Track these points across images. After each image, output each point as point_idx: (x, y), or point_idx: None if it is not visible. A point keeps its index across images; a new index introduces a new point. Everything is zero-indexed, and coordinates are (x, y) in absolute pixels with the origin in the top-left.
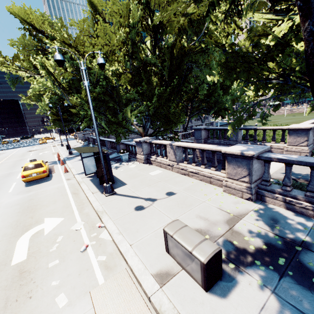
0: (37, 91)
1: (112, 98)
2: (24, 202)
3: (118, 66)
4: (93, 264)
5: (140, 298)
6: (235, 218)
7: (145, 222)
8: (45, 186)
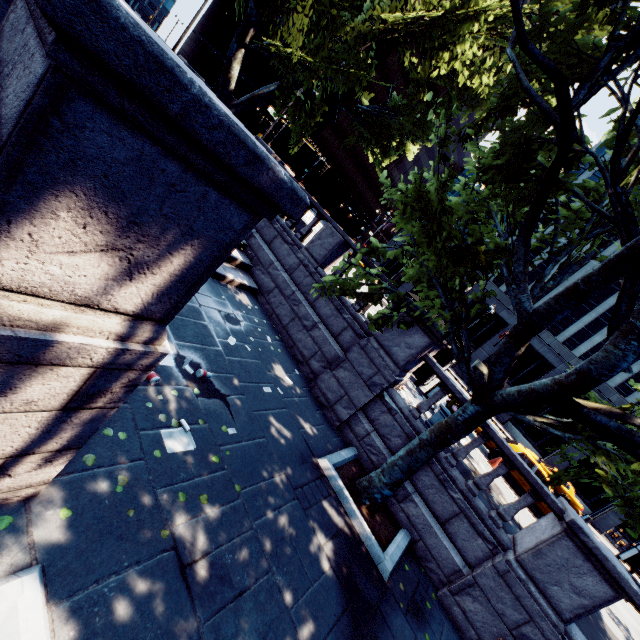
0: None
1: None
2: None
3: None
4: None
5: None
6: None
7: None
8: None
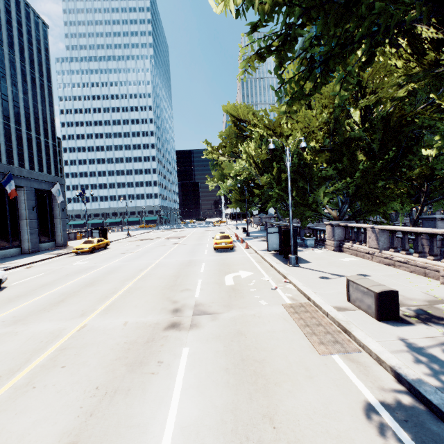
0: (237, 172)
1: (302, 178)
2: (219, 260)
3: (315, 144)
4: (282, 296)
5: (319, 313)
6: (443, 301)
7: (329, 285)
8: (231, 254)
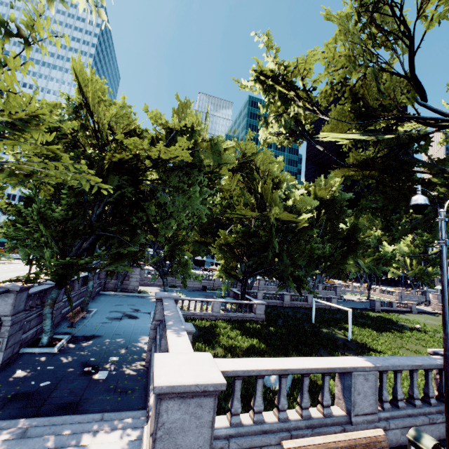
0: None
1: None
2: None
3: None
4: None
5: None
6: None
7: None
8: None
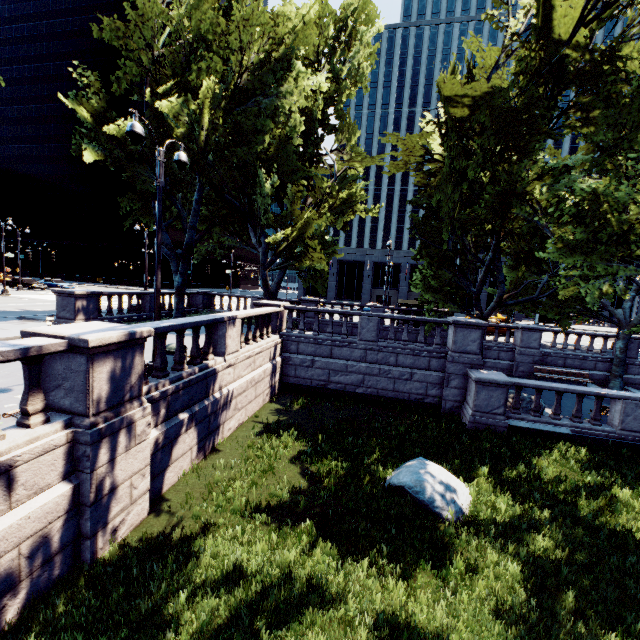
0: None
1: None
2: None
3: None
4: None
5: None
6: None
7: None
8: None
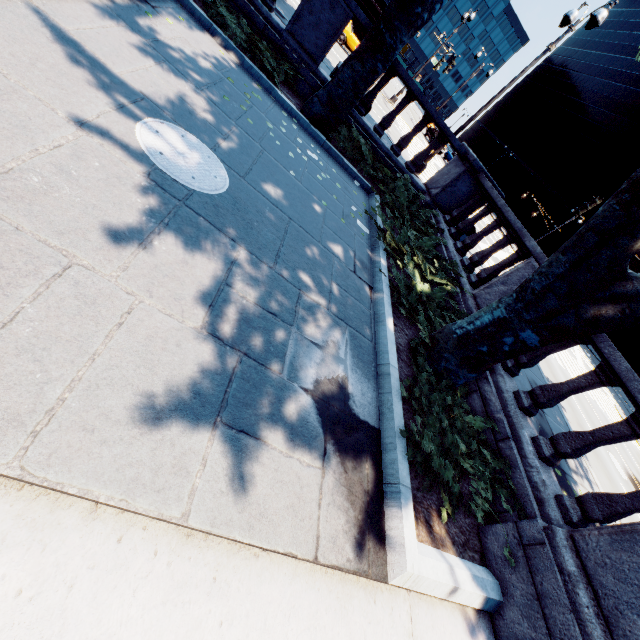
0: None
1: None
2: None
3: None
4: None
5: None
6: None
7: None
8: None
